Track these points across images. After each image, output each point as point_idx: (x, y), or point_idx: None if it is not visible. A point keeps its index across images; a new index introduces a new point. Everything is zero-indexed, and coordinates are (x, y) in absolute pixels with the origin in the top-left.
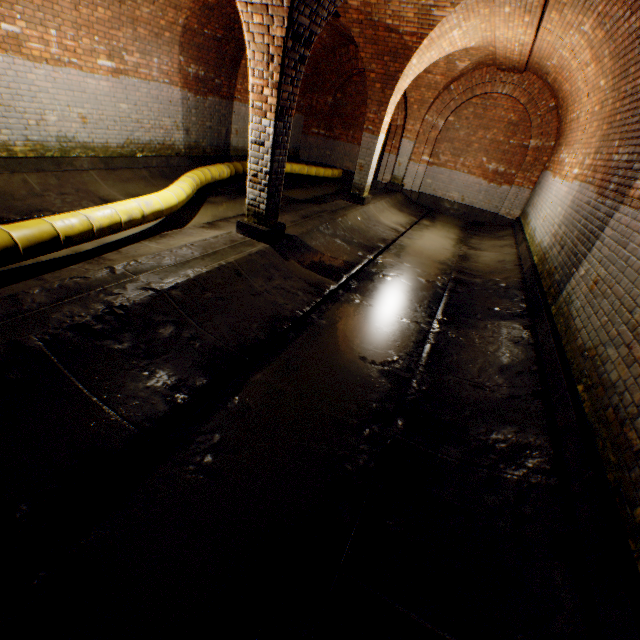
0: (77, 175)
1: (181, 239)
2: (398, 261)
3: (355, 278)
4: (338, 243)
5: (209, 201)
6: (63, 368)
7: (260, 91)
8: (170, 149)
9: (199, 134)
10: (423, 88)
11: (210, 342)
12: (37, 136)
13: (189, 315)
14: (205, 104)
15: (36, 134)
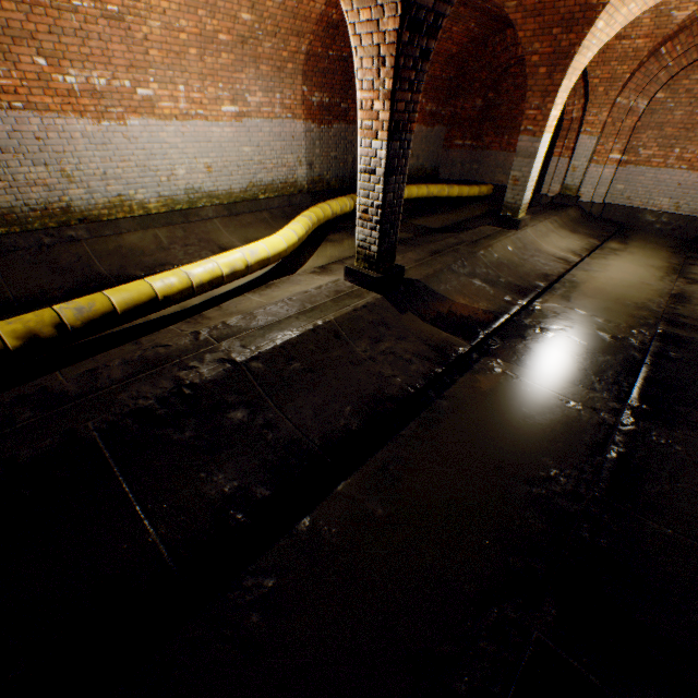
0: (201, 225)
1: (286, 289)
2: (566, 306)
3: (497, 334)
4: (476, 285)
5: (328, 239)
6: (114, 464)
7: (369, 106)
8: (292, 187)
9: (323, 166)
10: (614, 61)
11: (286, 432)
12: (168, 191)
13: (268, 393)
14: (329, 133)
15: (167, 189)
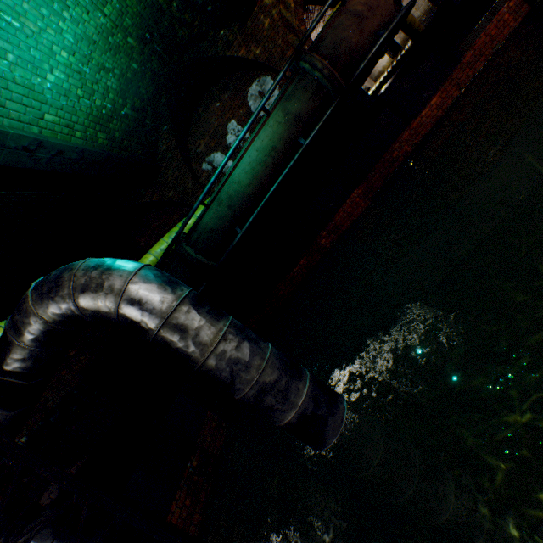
0: None
1: None
2: None
3: None
4: None
5: None
6: None
7: None
8: None
9: None
10: None
11: None
12: None
13: None
14: None
15: None
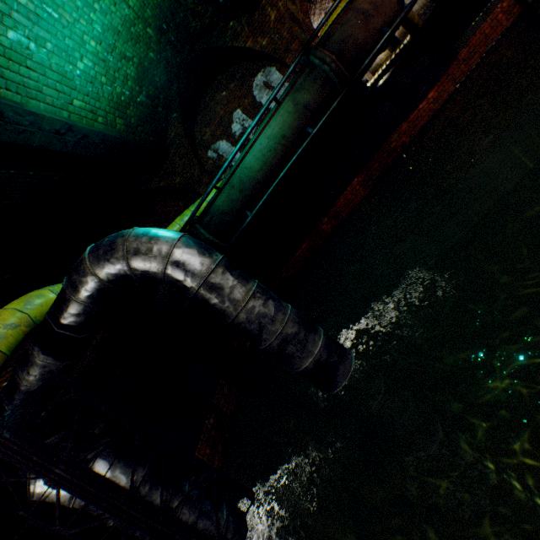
0: None
1: None
2: None
3: None
4: None
5: None
6: None
7: None
8: None
9: None
10: None
11: None
12: None
13: None
14: None
15: None
